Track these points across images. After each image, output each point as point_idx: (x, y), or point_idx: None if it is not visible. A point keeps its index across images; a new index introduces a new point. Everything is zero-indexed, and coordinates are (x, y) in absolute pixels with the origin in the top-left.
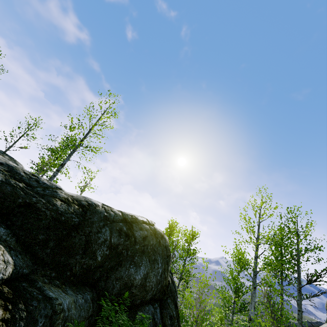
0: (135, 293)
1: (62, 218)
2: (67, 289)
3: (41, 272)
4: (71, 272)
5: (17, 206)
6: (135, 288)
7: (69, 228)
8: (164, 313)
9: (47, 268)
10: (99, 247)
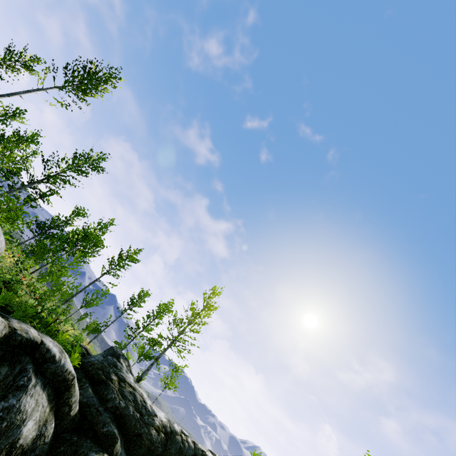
0: None
1: (152, 448)
2: None
3: None
4: None
5: (134, 435)
6: None
7: None
8: None
9: None
10: None
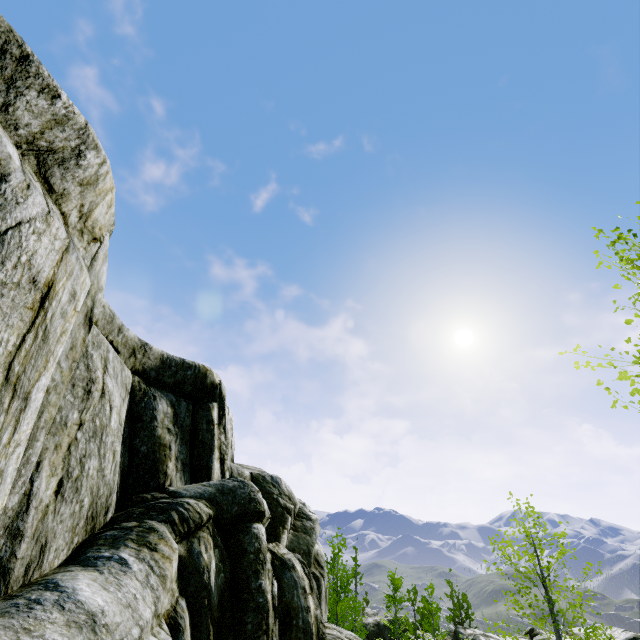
0: None
1: (375, 632)
2: None
3: None
4: None
5: (368, 634)
6: None
7: (378, 634)
8: None
9: None
10: (387, 636)
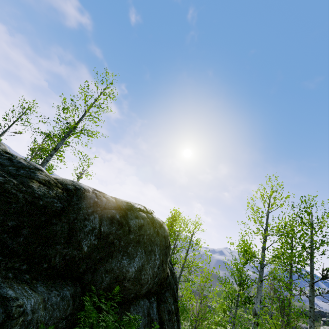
0: (128, 286)
1: (39, 203)
2: (37, 286)
3: (7, 264)
4: (49, 264)
5: None
6: (127, 282)
7: (50, 214)
8: (161, 307)
9: (17, 259)
10: (86, 236)
